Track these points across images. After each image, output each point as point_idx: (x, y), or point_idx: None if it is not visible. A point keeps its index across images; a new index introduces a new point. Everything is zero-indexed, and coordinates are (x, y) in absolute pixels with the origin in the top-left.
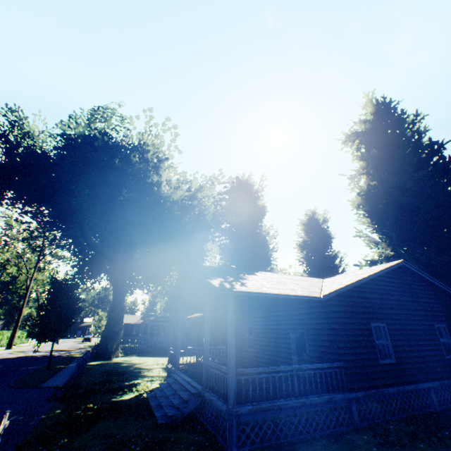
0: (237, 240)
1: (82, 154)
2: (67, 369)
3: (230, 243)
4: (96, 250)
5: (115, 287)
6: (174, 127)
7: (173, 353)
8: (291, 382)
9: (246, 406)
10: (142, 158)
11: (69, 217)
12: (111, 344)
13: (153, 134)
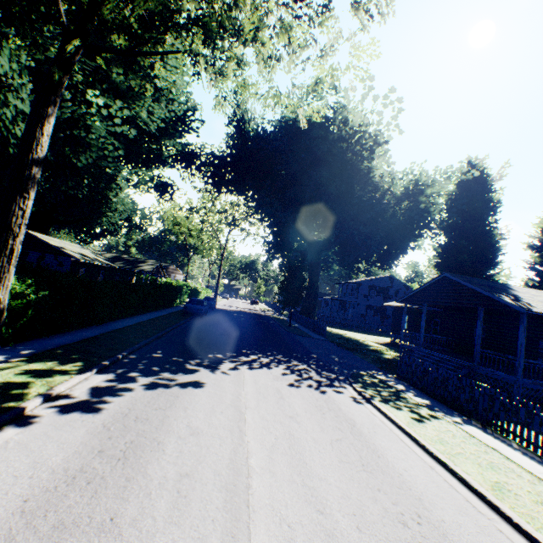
0: (463, 241)
1: (320, 151)
2: (302, 328)
3: (450, 242)
4: (302, 234)
5: (311, 268)
6: (398, 101)
7: (409, 335)
8: (537, 375)
9: (527, 380)
10: (364, 145)
11: (295, 207)
12: (312, 314)
13: (371, 111)
